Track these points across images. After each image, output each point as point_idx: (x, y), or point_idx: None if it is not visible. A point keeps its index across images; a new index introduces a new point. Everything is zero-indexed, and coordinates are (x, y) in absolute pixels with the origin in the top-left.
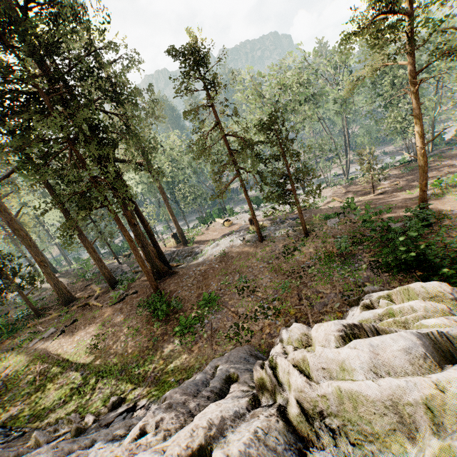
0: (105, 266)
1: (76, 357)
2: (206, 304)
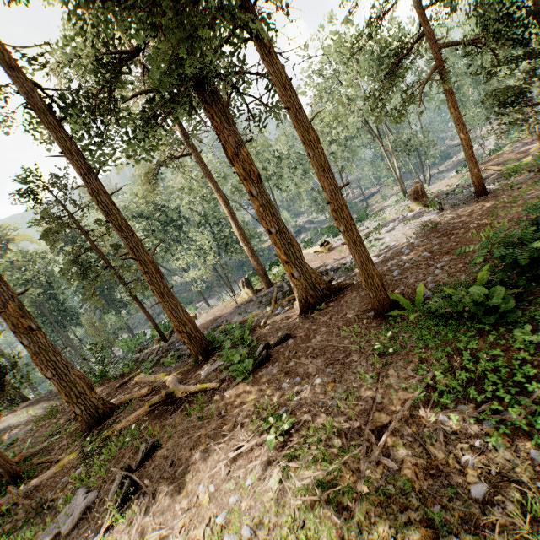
0: (182, 307)
1: None
2: None
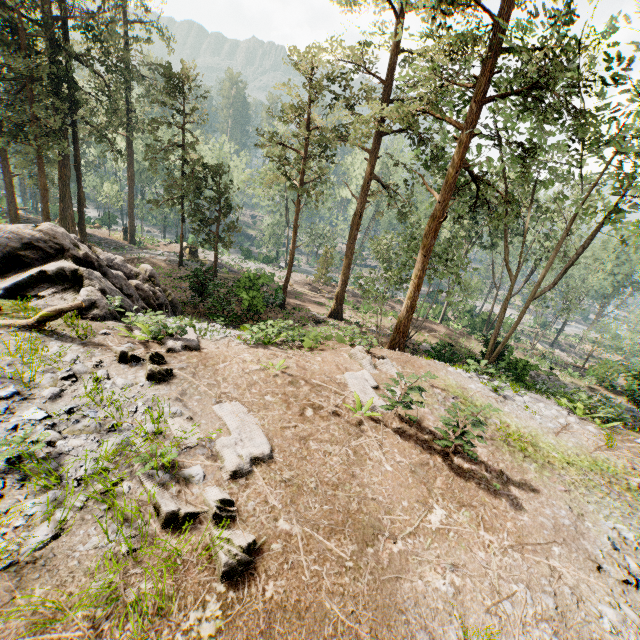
0: (16, 205)
1: None
2: None
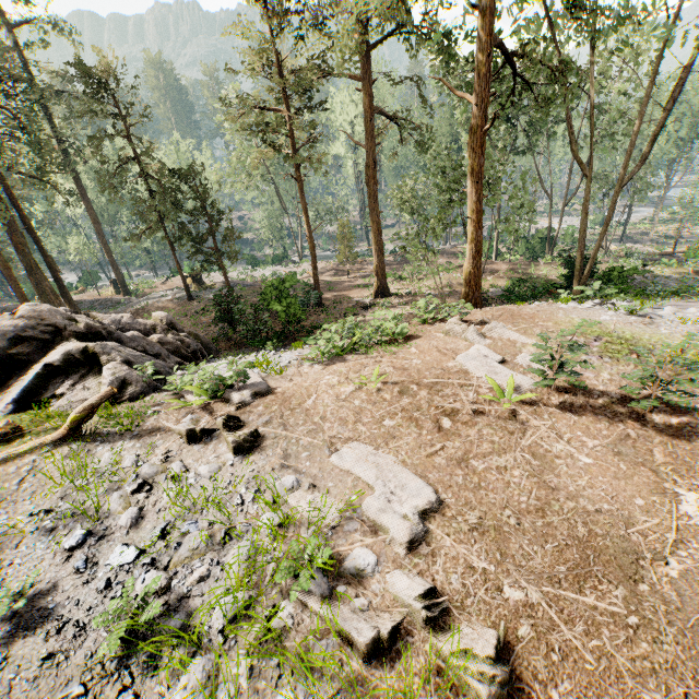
0: None
1: None
2: None
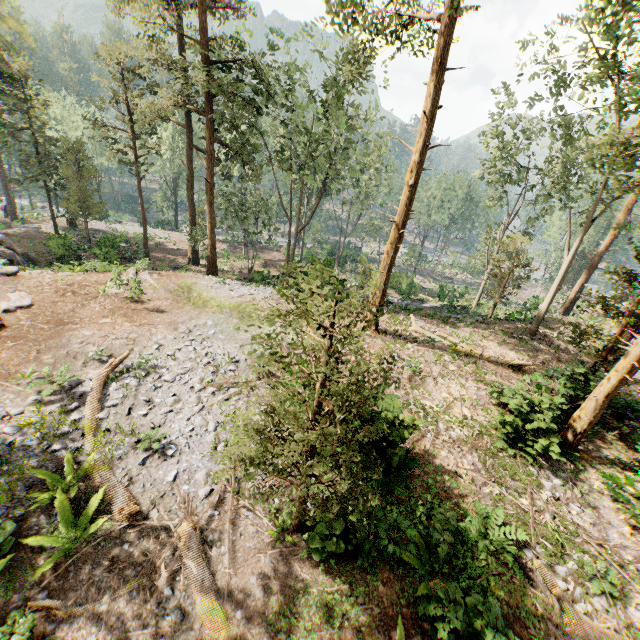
0: None
1: None
2: None
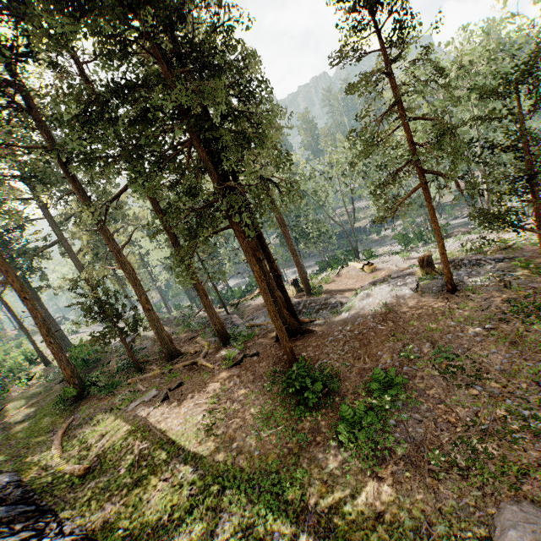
0: (216, 315)
1: (183, 440)
2: (382, 389)
